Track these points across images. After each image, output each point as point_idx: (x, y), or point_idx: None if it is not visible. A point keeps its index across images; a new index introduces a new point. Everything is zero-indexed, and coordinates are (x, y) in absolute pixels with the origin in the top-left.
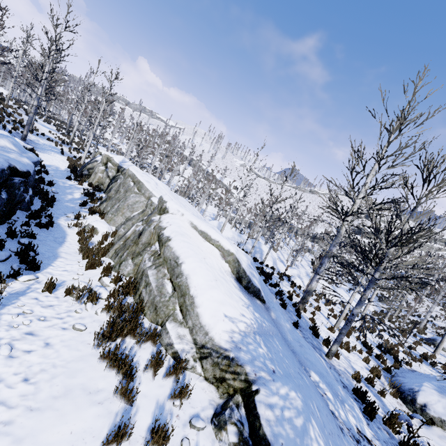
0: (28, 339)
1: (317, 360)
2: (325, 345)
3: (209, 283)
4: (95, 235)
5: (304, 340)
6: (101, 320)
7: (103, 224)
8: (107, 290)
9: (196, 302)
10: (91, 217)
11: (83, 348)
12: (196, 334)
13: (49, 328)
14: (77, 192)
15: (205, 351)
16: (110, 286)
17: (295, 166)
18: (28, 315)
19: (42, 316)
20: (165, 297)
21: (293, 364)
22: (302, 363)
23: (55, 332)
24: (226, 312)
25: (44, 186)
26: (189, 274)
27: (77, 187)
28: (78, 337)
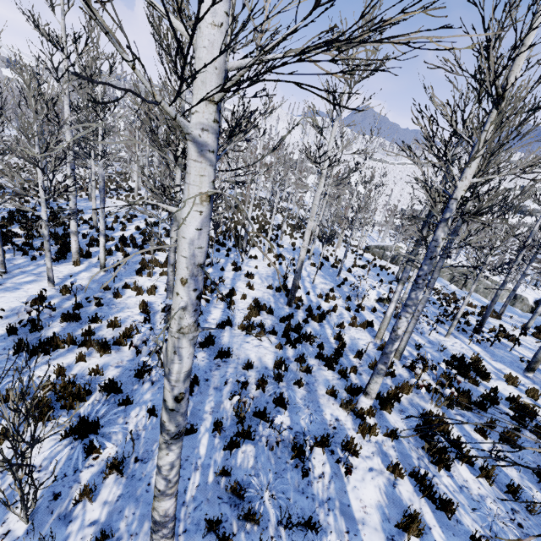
0: None
1: None
2: None
3: None
4: None
5: None
6: None
7: None
8: None
9: None
10: None
11: None
12: None
13: None
14: None
15: None
16: None
17: None
18: None
19: None
20: None
21: None
22: None
23: None
24: None
25: None
26: None
27: None
28: None
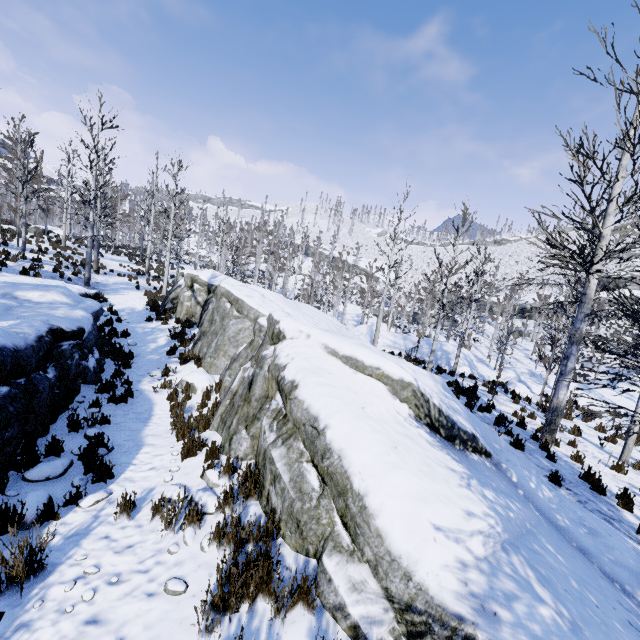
0: (88, 636)
1: (637, 560)
2: (625, 508)
3: (384, 459)
4: (192, 394)
5: (586, 511)
6: (210, 563)
7: (201, 376)
8: (216, 493)
9: (370, 505)
10: (184, 367)
11: (184, 638)
12: (385, 577)
13: (126, 599)
14: (162, 336)
15: (415, 619)
16: (220, 485)
17: (467, 209)
18: (92, 577)
19: (115, 572)
20: (310, 499)
21: (606, 598)
22: (611, 575)
23: (135, 606)
24: (434, 519)
25: (115, 340)
26: (343, 447)
27: (160, 330)
28: (174, 611)
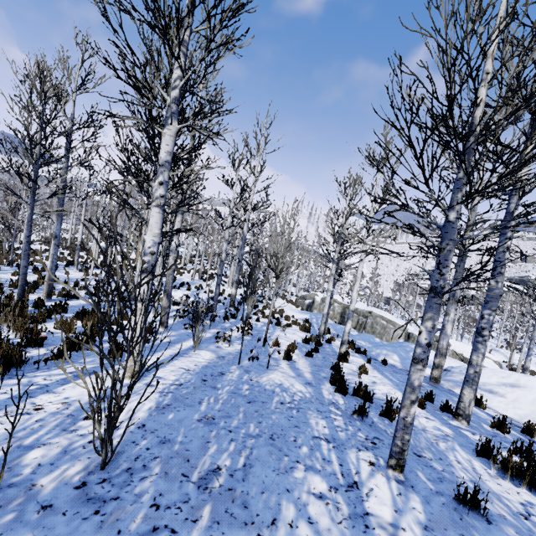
0: None
1: None
2: None
3: None
4: None
5: None
6: None
7: None
8: None
9: None
10: None
11: None
12: None
13: None
14: None
15: None
16: None
17: None
18: None
19: None
20: None
21: None
22: None
23: None
24: None
25: None
26: None
27: None
28: None
